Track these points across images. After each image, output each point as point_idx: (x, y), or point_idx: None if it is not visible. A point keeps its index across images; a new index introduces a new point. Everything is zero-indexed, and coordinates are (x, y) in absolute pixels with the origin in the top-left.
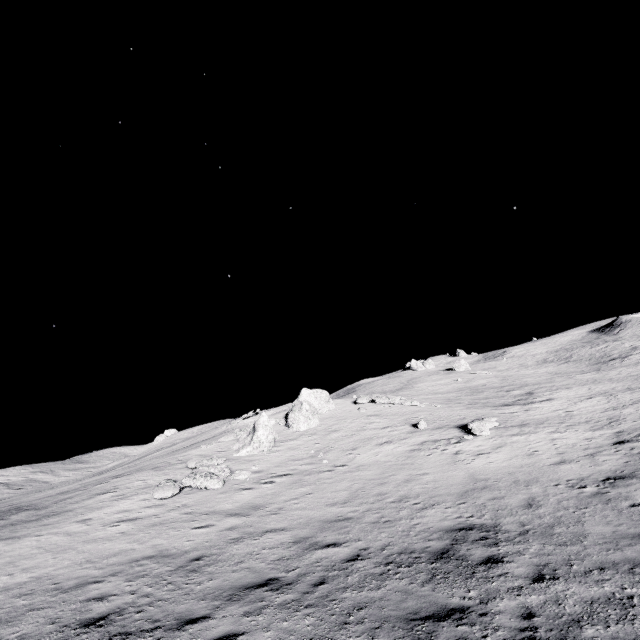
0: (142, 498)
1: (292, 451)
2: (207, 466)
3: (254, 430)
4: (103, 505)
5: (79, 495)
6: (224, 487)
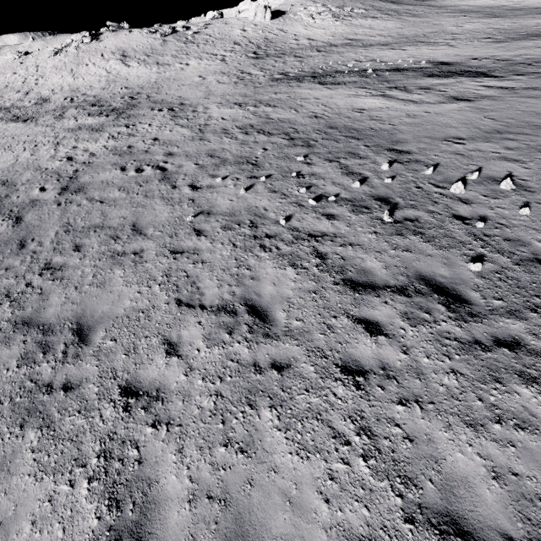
0: None
1: None
2: None
3: None
4: None
5: None
6: None
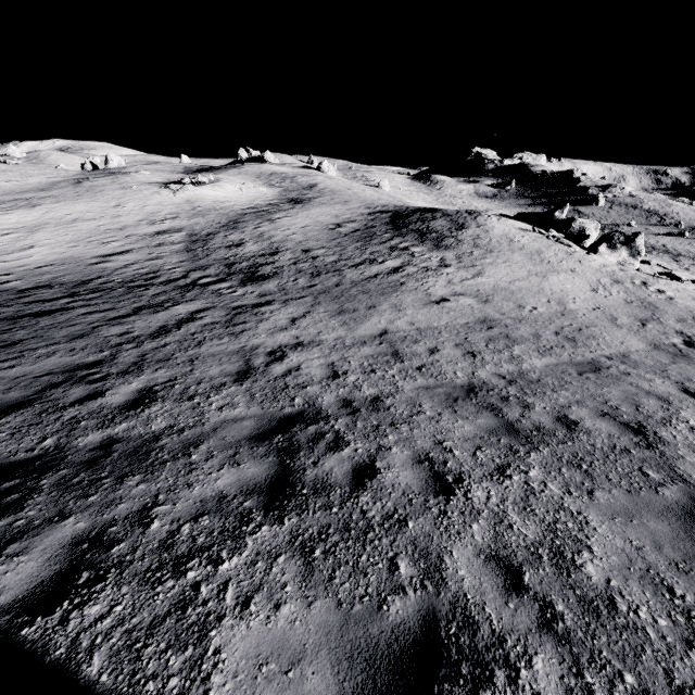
0: None
1: None
2: None
3: (629, 247)
4: None
5: None
6: None
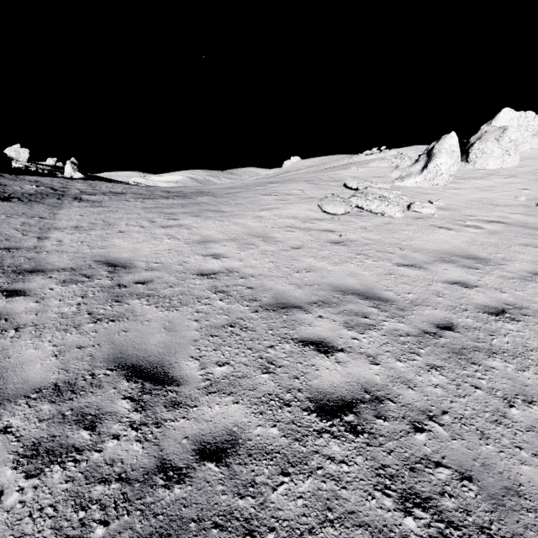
0: (307, 208)
1: (483, 193)
2: (378, 188)
3: (428, 157)
4: (270, 206)
5: (245, 192)
6: (405, 218)
